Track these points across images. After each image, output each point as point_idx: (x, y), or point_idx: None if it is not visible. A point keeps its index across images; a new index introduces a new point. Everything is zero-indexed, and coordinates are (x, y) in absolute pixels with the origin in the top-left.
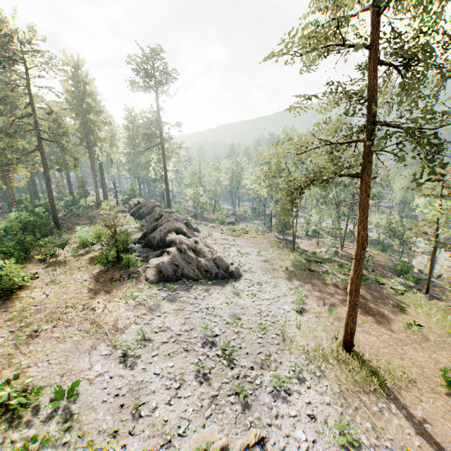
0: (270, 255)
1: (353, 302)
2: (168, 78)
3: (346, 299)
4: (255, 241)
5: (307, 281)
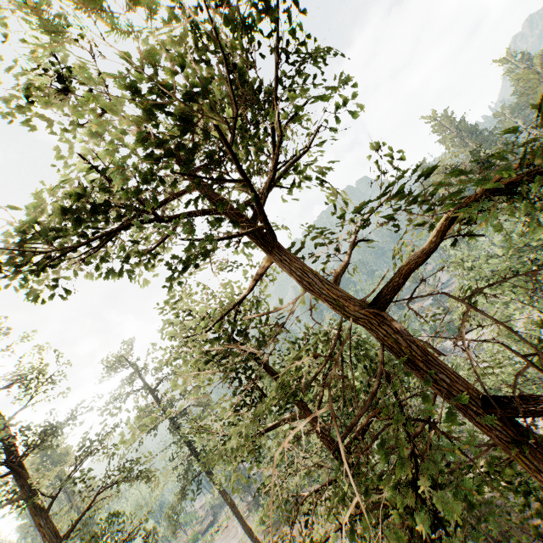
0: (238, 537)
1: (255, 542)
2: (62, 451)
3: (285, 528)
4: (226, 532)
5: (262, 538)
